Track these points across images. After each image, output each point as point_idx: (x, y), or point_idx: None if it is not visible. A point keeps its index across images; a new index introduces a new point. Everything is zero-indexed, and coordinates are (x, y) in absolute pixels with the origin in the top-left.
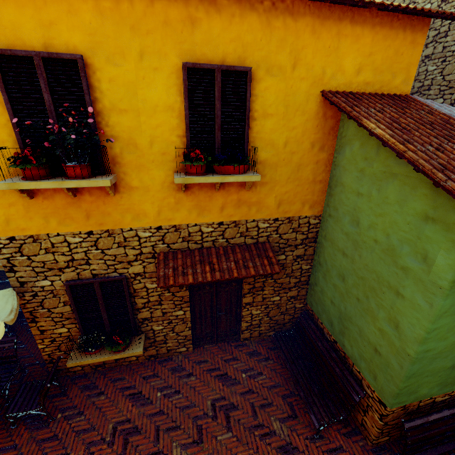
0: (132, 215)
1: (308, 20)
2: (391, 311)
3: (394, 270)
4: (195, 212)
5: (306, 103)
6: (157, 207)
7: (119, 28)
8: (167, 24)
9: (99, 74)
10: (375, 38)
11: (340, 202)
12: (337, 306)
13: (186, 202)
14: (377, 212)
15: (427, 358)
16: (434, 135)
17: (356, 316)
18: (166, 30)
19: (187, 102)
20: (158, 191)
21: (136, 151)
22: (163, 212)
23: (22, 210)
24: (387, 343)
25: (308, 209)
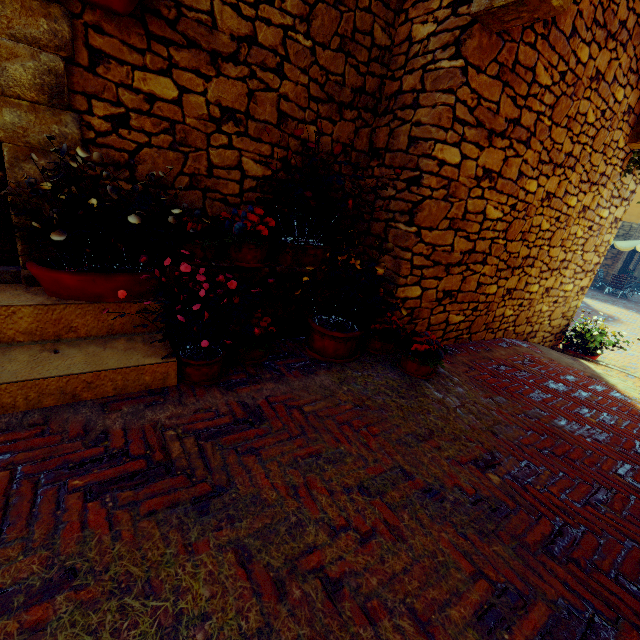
0: None
1: None
2: None
3: None
4: None
5: None
6: None
7: None
8: None
9: None
10: None
11: None
12: None
13: None
14: None
15: None
16: None
17: None
18: None
19: None
20: None
21: None
22: None
23: None
24: None
25: None
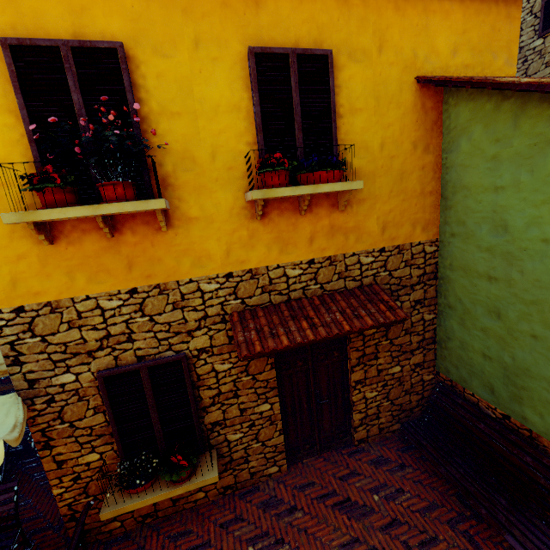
0: (191, 260)
1: None
2: None
3: None
4: (275, 248)
5: (400, 93)
6: (225, 245)
7: (168, 11)
8: (226, 5)
9: (144, 68)
10: (466, 13)
11: (466, 211)
12: (496, 360)
13: (263, 235)
14: (536, 200)
15: None
16: None
17: (537, 363)
18: (225, 12)
19: (257, 96)
20: (226, 221)
21: (194, 167)
22: (233, 252)
23: (36, 264)
24: None
25: (420, 232)
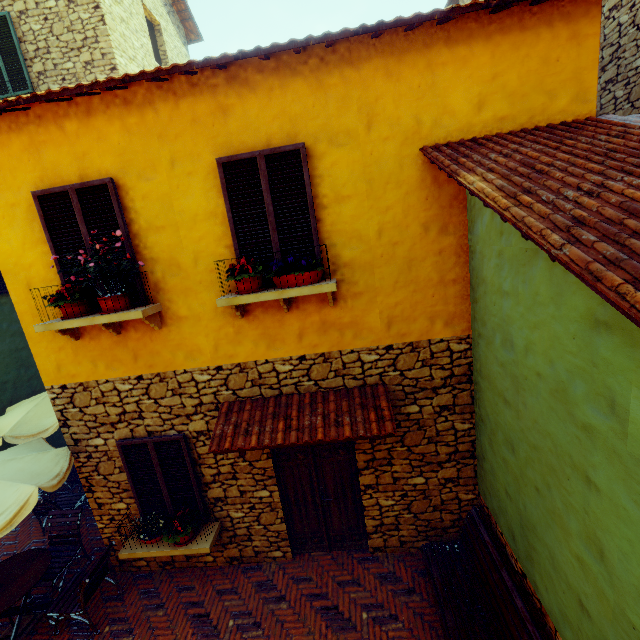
0: (185, 353)
1: (377, 62)
2: (586, 518)
3: (574, 431)
4: (263, 343)
5: (400, 170)
6: (213, 341)
7: (146, 140)
8: (196, 122)
9: (133, 193)
10: (496, 52)
11: (486, 310)
12: (514, 502)
13: (249, 331)
14: (530, 321)
15: None
16: (598, 170)
17: (541, 523)
18: (195, 129)
19: (228, 204)
20: (212, 319)
21: (180, 272)
22: (221, 347)
23: (71, 354)
24: (595, 590)
25: (442, 327)
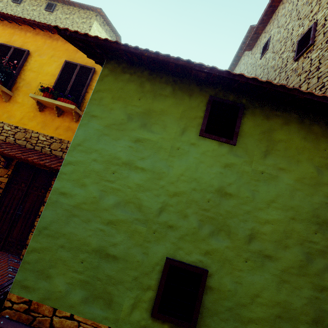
0: (8, 115)
1: None
2: None
3: None
4: (41, 125)
5: None
6: (22, 116)
7: (49, 48)
8: (67, 50)
9: (33, 58)
10: None
11: None
12: None
13: (39, 118)
14: None
15: (63, 208)
16: None
17: None
18: (66, 52)
19: (60, 73)
20: (28, 108)
21: (29, 87)
22: (24, 119)
23: None
24: None
25: None
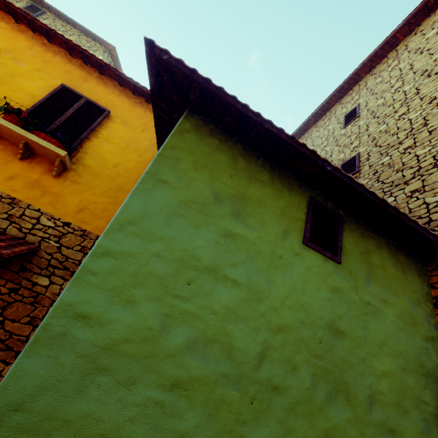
0: None
1: None
2: None
3: None
4: None
5: (145, 152)
6: None
7: (36, 57)
8: (69, 72)
9: None
10: None
11: None
12: None
13: None
14: None
15: (76, 352)
16: None
17: None
18: (66, 73)
19: (48, 97)
20: None
21: None
22: None
23: None
24: None
25: None
